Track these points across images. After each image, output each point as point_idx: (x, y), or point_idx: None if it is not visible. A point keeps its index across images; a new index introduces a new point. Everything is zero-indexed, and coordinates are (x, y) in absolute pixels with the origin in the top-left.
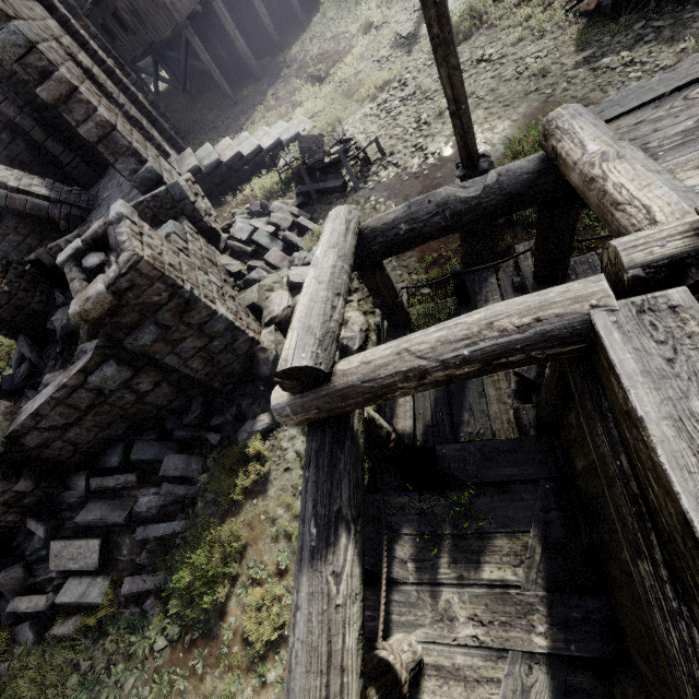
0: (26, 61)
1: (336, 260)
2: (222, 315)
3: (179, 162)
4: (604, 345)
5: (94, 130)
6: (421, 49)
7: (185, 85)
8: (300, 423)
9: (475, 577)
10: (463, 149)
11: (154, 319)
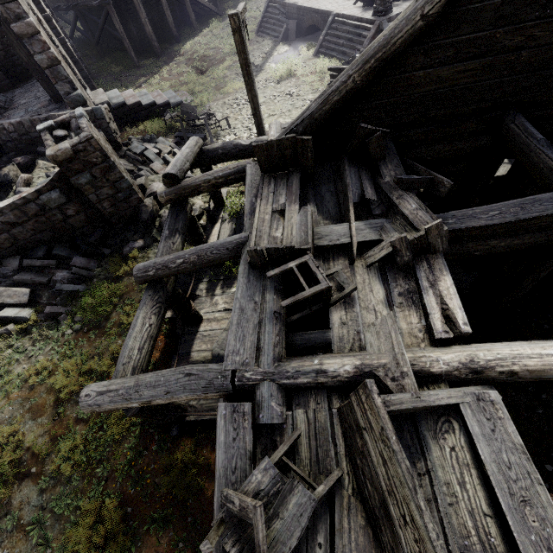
0: (8, 6)
1: (189, 152)
2: (127, 179)
3: (93, 95)
4: (246, 170)
5: (46, 60)
6: (262, 77)
7: (98, 41)
8: (167, 201)
9: (229, 291)
10: (259, 131)
11: (90, 171)
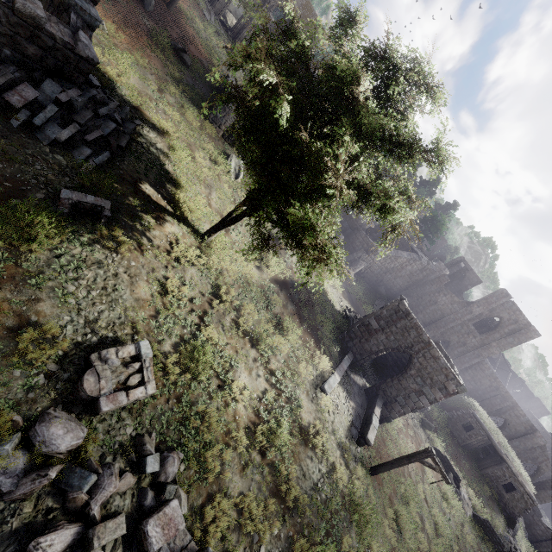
0: None
1: None
2: None
3: None
4: None
5: None
6: None
7: None
8: None
9: None
10: None
11: None
